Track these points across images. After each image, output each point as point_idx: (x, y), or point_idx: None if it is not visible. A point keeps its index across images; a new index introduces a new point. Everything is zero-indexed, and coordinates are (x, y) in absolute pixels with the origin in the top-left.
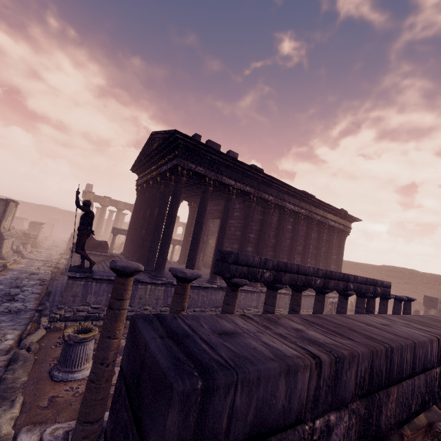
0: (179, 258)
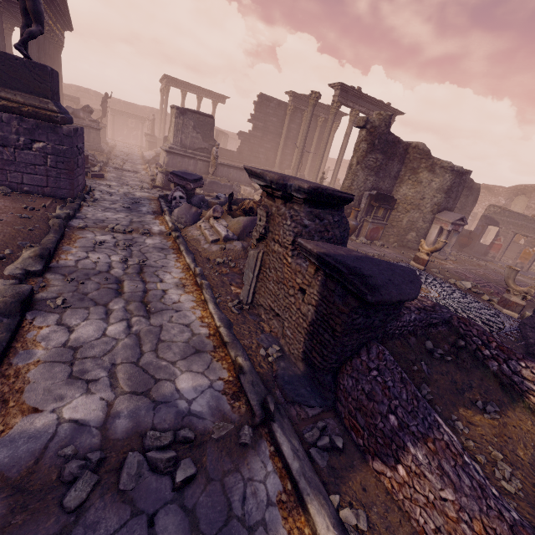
0: None
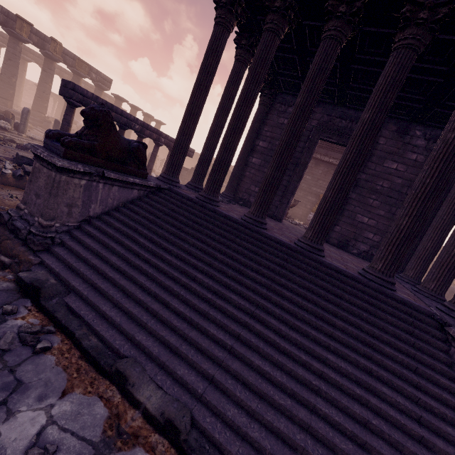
0: (228, 191)
